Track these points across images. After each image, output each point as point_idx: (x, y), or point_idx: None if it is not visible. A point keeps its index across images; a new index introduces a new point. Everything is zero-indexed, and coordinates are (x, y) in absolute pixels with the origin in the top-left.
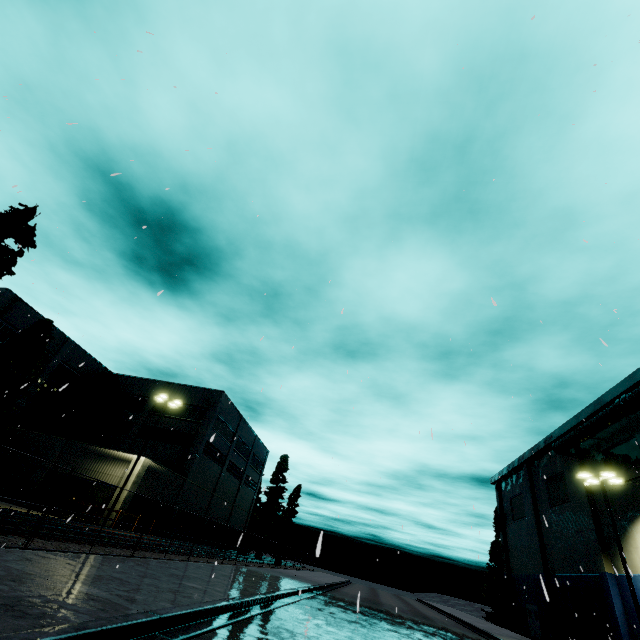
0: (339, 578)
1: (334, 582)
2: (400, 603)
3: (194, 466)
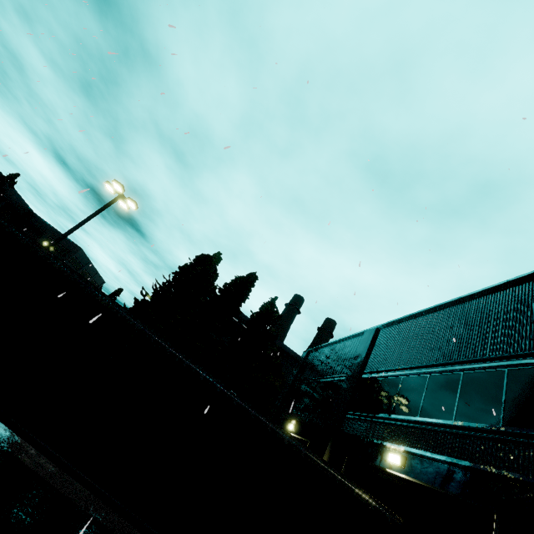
0: None
1: None
2: None
3: None
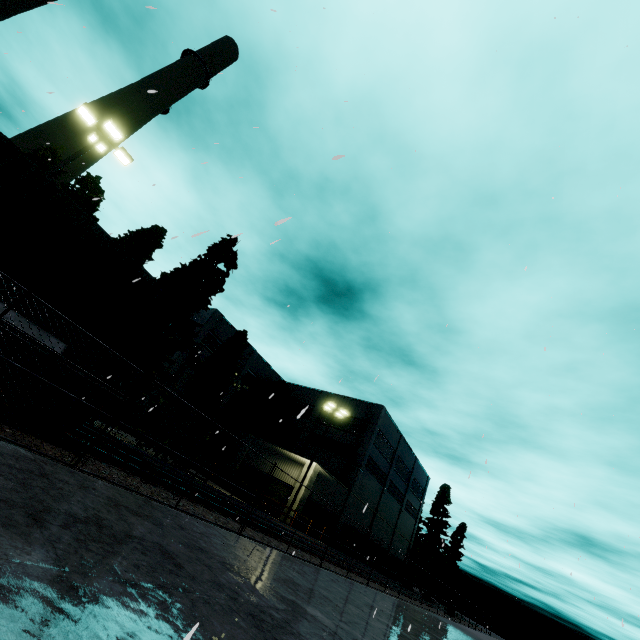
0: None
1: None
2: None
3: (357, 480)
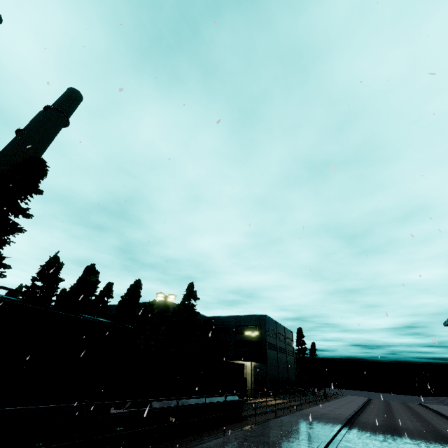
0: (362, 398)
1: (362, 404)
2: (406, 410)
3: (267, 357)
